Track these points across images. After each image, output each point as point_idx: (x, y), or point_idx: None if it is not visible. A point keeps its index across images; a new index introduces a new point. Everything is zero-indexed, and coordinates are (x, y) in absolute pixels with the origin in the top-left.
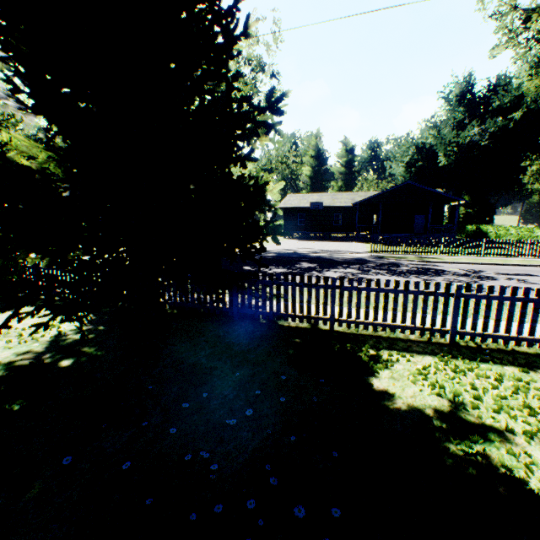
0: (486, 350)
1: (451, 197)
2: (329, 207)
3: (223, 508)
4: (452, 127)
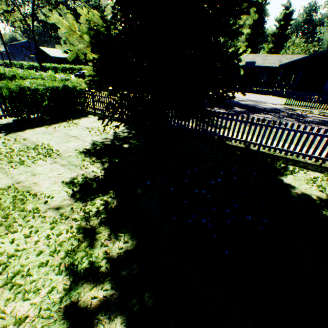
0: None
1: None
2: (259, 67)
3: (215, 210)
4: None
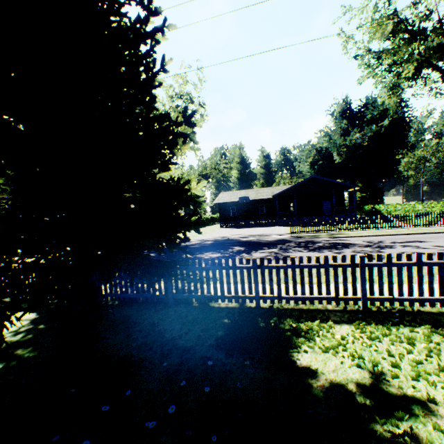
0: (395, 313)
1: (348, 185)
2: (254, 200)
3: None
4: (340, 134)
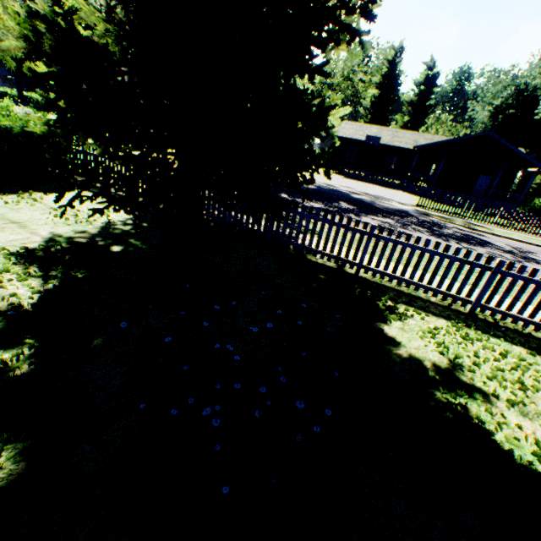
0: (502, 328)
1: (532, 162)
2: (386, 146)
3: (240, 387)
4: None
